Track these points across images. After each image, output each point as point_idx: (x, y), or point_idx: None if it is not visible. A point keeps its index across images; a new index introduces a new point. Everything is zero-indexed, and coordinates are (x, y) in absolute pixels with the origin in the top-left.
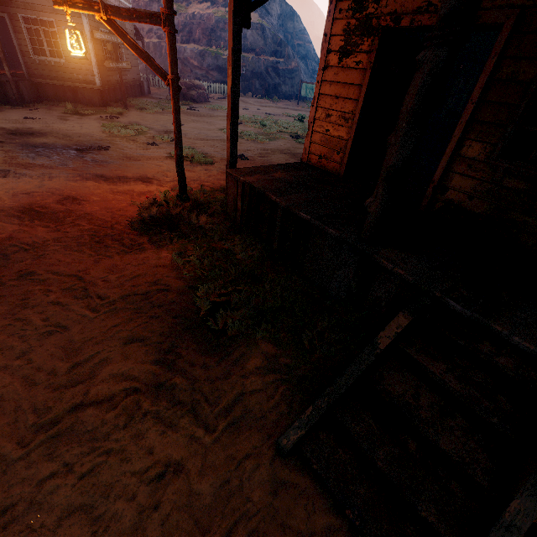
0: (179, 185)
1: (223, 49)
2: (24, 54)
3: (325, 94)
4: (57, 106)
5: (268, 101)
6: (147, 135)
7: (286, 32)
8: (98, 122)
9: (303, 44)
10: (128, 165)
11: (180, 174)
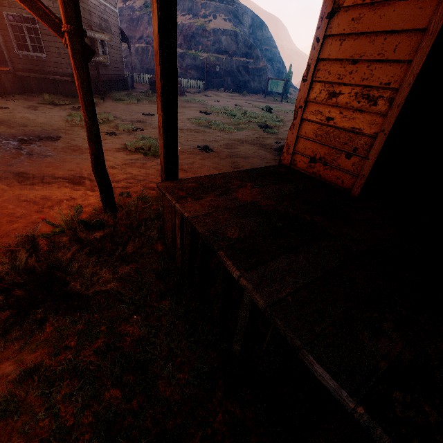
0: (101, 196)
1: (201, 51)
2: (9, 49)
3: (329, 58)
4: (37, 97)
5: (239, 95)
6: (111, 124)
7: (256, 39)
8: (67, 111)
9: (270, 48)
10: (67, 159)
11: (101, 181)
